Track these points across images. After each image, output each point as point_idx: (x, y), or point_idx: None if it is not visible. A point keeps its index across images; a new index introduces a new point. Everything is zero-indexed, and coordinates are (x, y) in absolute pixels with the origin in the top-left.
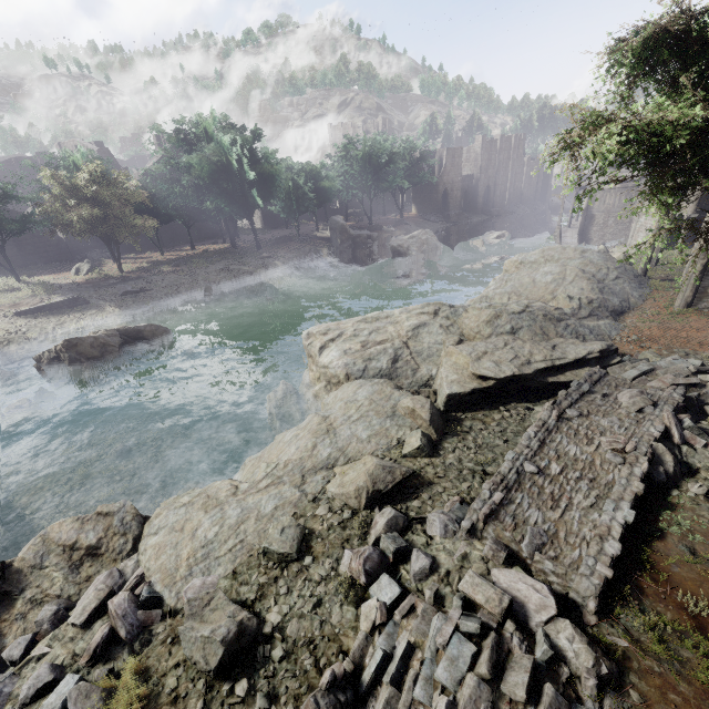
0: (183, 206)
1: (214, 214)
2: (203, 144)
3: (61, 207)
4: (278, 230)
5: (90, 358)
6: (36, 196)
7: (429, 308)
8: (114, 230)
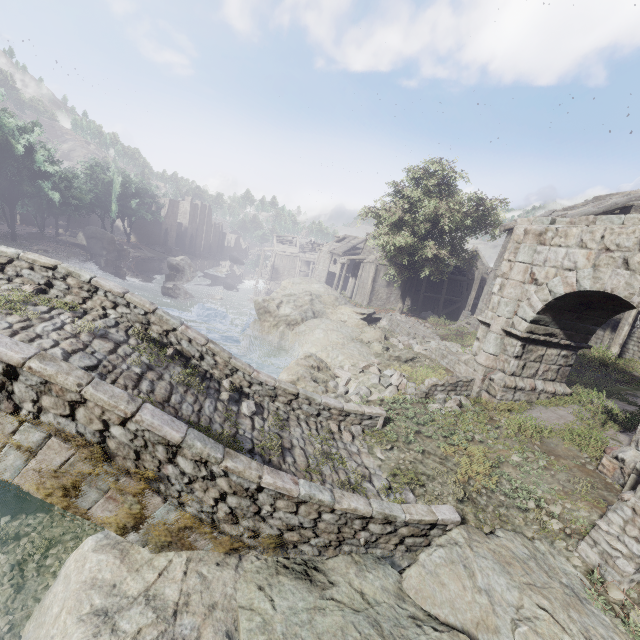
0: None
1: None
2: None
3: None
4: None
5: None
6: None
7: (308, 293)
8: None
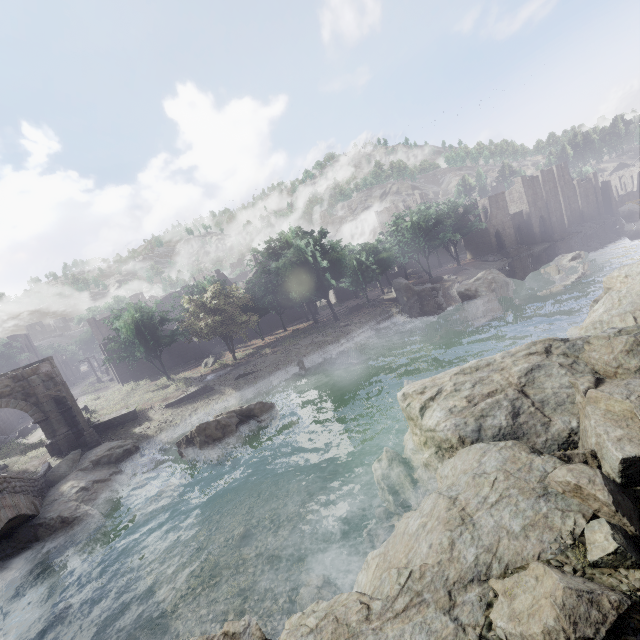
0: (275, 300)
1: (298, 300)
2: (285, 251)
3: (194, 320)
4: (349, 302)
5: (215, 439)
6: (179, 316)
7: (536, 347)
8: (229, 329)
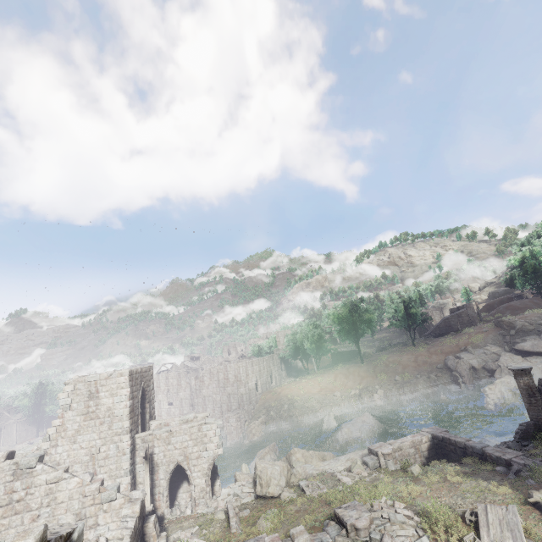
0: None
1: None
2: None
3: None
4: None
5: None
6: None
7: None
8: None
